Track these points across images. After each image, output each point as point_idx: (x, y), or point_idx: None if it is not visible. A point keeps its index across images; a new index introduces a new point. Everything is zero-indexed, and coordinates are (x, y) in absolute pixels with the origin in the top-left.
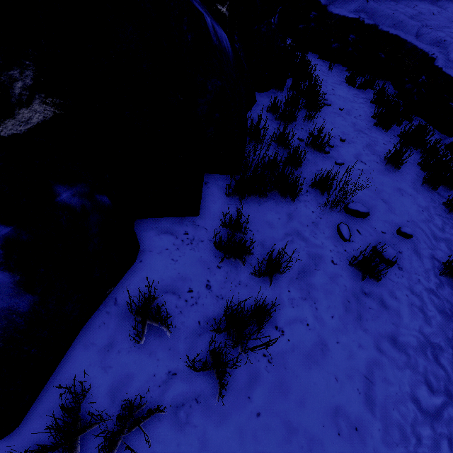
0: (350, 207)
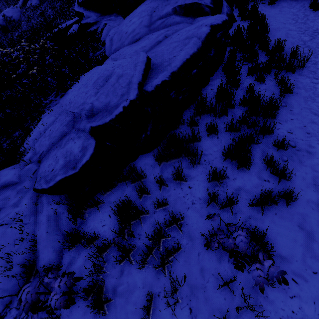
0: None
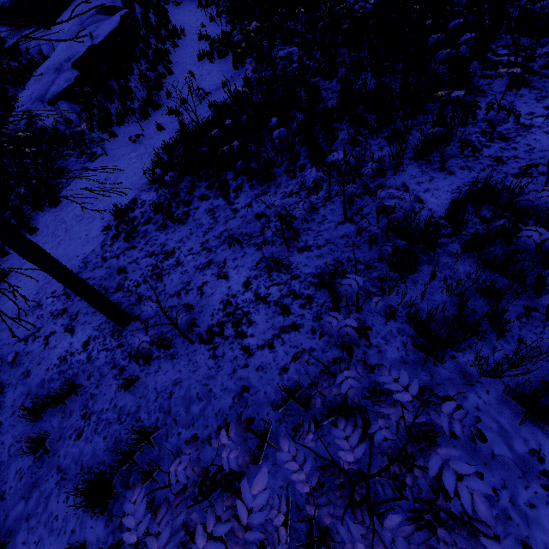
0: (172, 2)
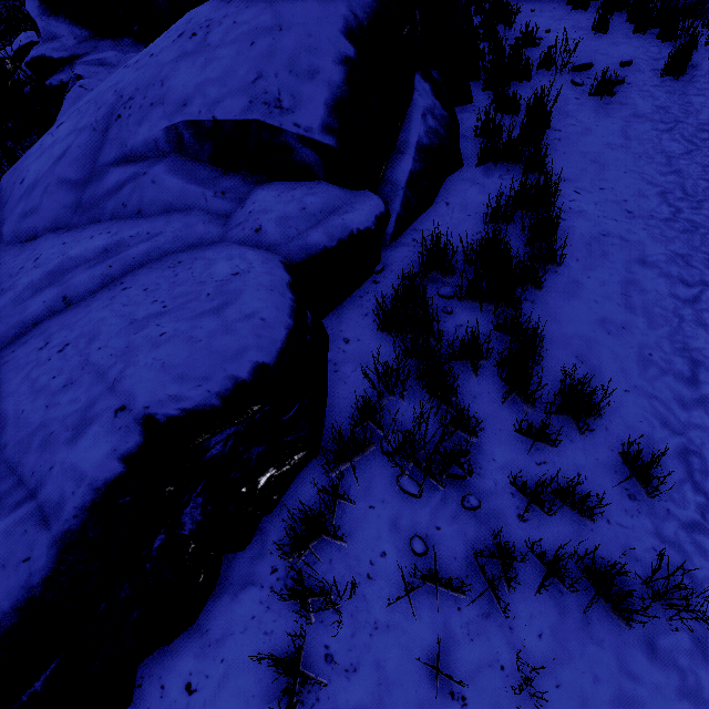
0: (576, 65)
